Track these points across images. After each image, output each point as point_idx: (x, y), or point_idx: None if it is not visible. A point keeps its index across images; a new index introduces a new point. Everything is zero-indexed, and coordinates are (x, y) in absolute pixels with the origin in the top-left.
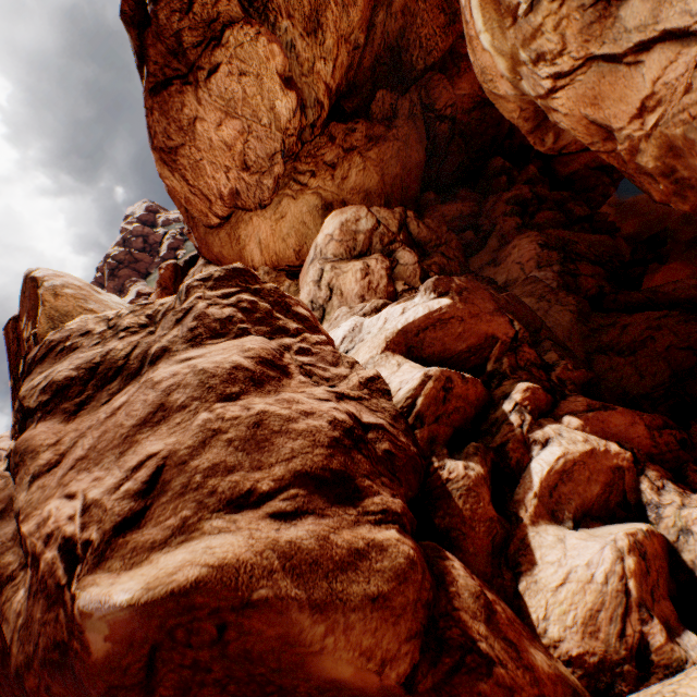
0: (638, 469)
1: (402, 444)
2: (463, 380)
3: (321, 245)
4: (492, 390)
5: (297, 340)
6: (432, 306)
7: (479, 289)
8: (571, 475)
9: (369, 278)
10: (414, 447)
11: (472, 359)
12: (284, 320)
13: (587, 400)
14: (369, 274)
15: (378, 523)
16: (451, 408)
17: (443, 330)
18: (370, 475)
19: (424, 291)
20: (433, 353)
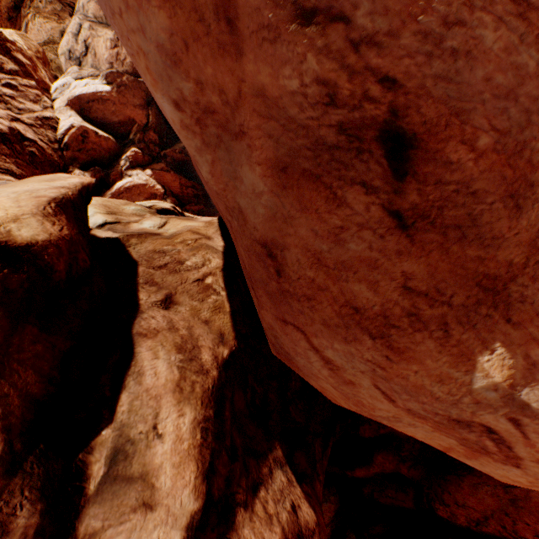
0: (165, 198)
1: (47, 154)
2: (97, 136)
3: (84, 1)
4: (127, 149)
5: (9, 78)
6: (99, 89)
7: (138, 89)
8: (131, 191)
9: (118, 50)
10: (58, 158)
11: (122, 129)
12: (2, 60)
13: (165, 166)
14: (119, 47)
15: (2, 173)
16: (90, 148)
17: (104, 106)
18: (9, 156)
19: (102, 77)
20: (98, 118)
